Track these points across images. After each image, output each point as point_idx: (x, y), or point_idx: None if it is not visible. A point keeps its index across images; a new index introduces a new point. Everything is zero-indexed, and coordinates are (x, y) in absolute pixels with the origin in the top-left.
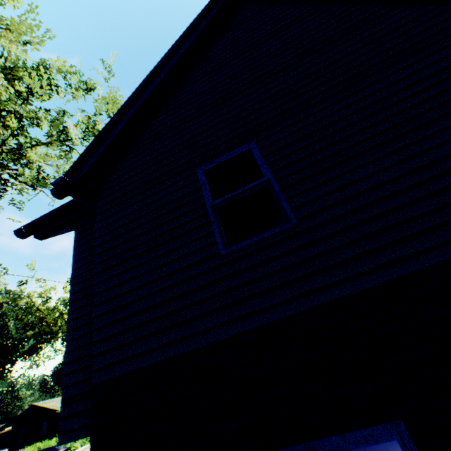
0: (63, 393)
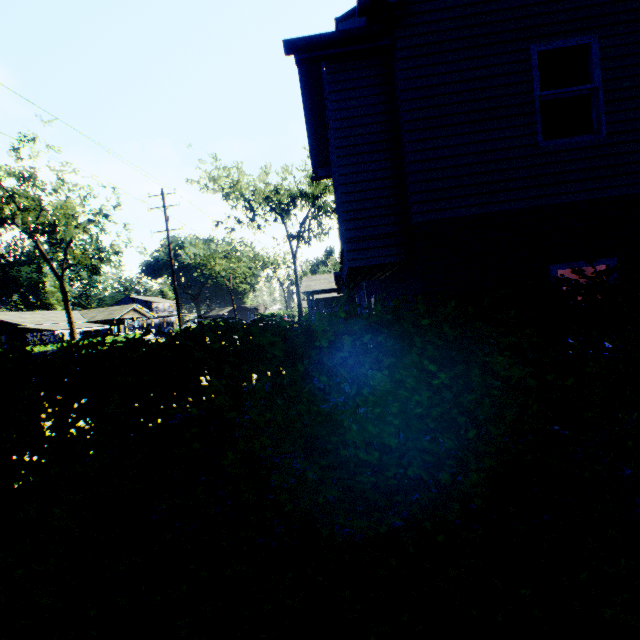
0: (346, 234)
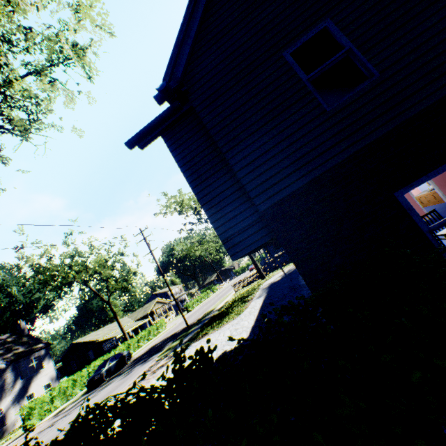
0: (220, 238)
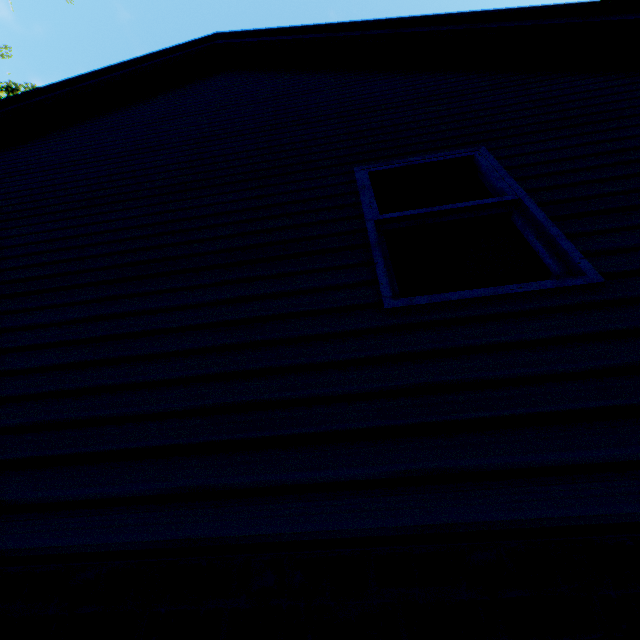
0: None
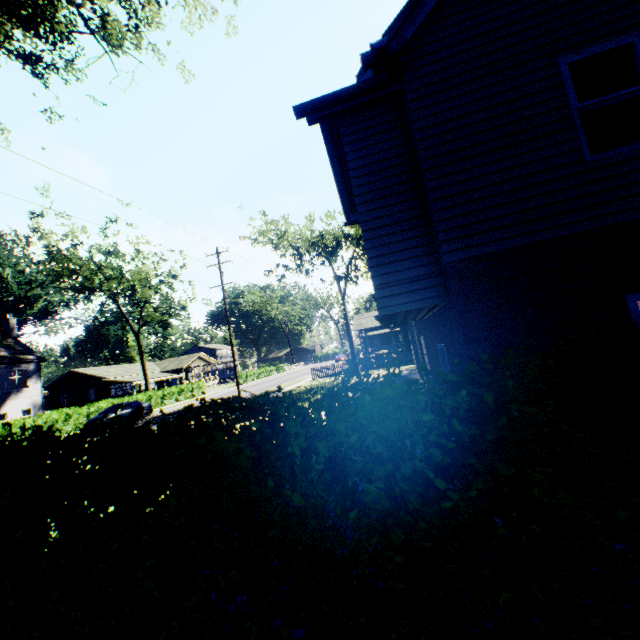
0: (373, 281)
